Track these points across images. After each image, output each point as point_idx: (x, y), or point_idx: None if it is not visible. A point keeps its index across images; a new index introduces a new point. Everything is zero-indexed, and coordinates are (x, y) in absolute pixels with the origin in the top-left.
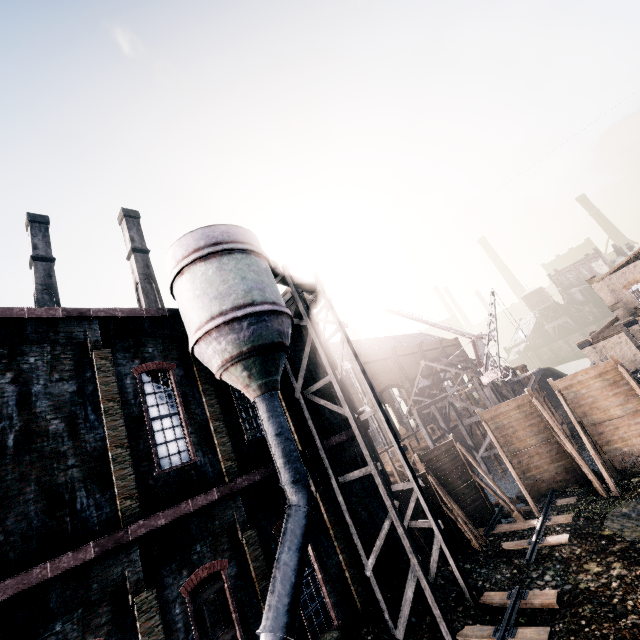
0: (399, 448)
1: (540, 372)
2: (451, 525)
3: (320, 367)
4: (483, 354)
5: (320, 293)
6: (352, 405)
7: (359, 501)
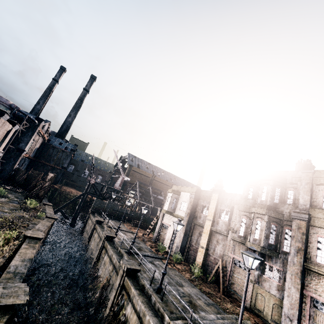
0: (2, 152)
1: (117, 196)
2: (18, 182)
3: (25, 136)
4: (118, 181)
5: (32, 120)
6: (16, 144)
7: (2, 160)
